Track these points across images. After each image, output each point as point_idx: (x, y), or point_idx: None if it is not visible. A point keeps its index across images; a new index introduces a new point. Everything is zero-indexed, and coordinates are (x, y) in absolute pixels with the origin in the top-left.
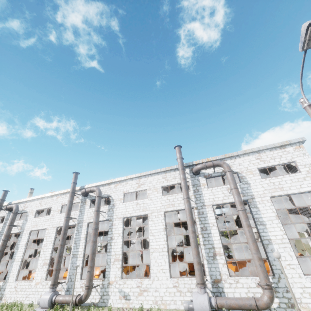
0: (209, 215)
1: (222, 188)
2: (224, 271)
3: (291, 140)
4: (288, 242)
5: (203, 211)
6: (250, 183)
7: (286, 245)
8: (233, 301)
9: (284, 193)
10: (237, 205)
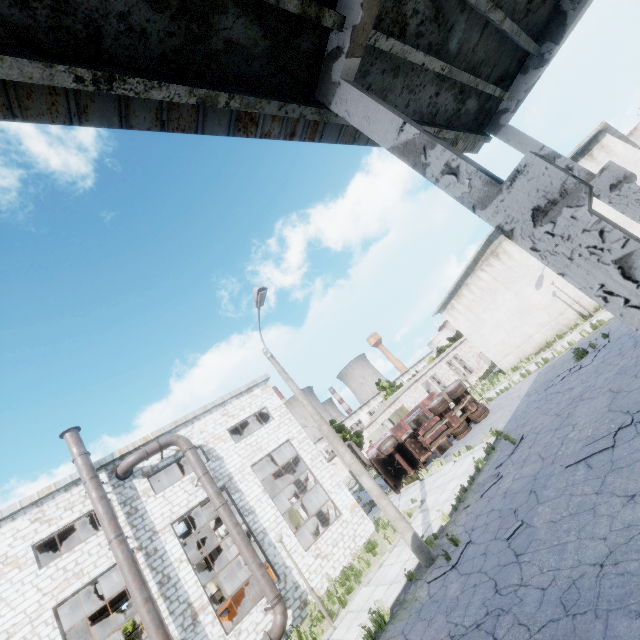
0: (170, 546)
1: (183, 483)
2: (216, 633)
3: (256, 380)
4: (283, 519)
5: (156, 545)
6: (222, 457)
7: (282, 524)
8: None
9: (265, 454)
10: (214, 500)
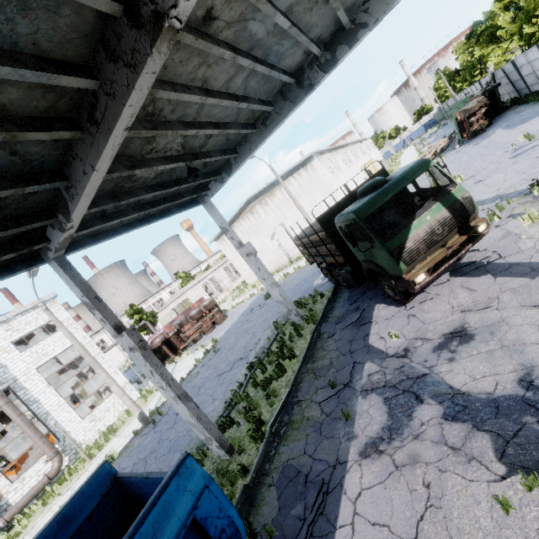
0: None
1: None
2: (3, 484)
3: (44, 298)
4: (65, 402)
5: None
6: (7, 365)
7: (64, 405)
8: (26, 498)
9: (50, 358)
10: None
